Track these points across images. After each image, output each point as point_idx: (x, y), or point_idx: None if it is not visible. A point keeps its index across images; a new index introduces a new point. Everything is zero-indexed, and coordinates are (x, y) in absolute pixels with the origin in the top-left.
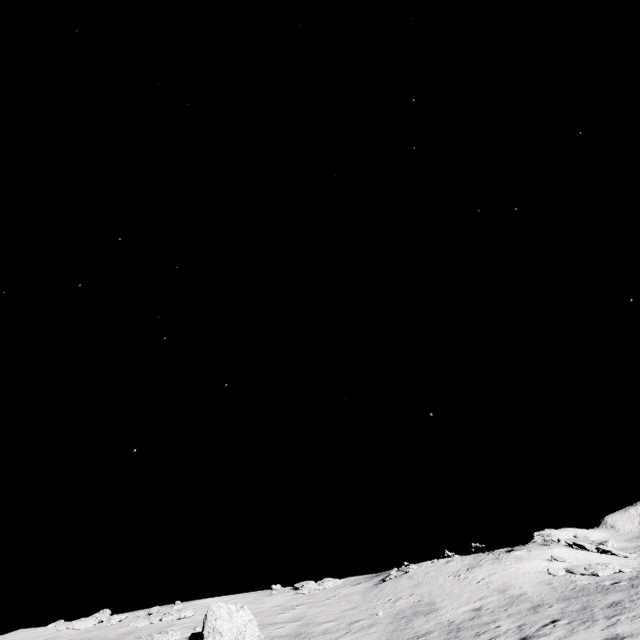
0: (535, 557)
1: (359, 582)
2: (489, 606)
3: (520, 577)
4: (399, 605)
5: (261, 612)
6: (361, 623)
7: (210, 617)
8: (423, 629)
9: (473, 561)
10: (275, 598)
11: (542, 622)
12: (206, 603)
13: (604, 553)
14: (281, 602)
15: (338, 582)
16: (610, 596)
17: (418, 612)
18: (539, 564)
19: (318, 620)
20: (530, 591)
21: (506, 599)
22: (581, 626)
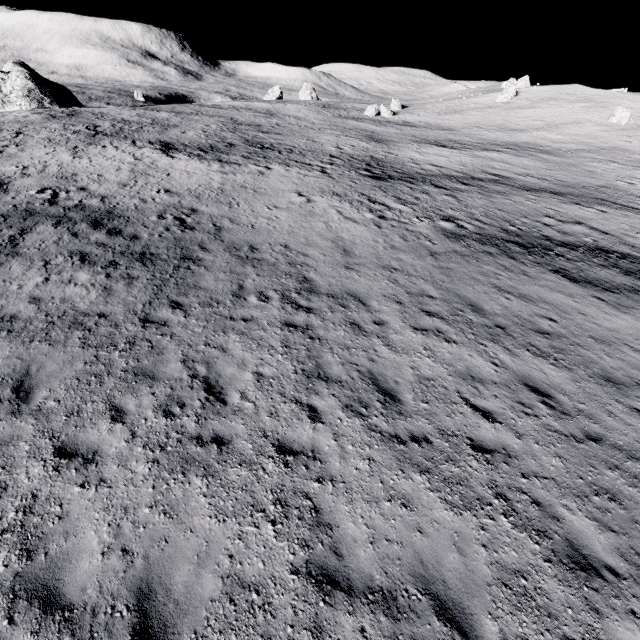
0: None
1: None
2: None
3: None
4: None
5: None
6: None
7: (615, 111)
8: None
9: None
10: None
11: None
12: None
13: None
14: None
15: None
16: None
17: None
18: None
19: None
20: None
21: None
22: None
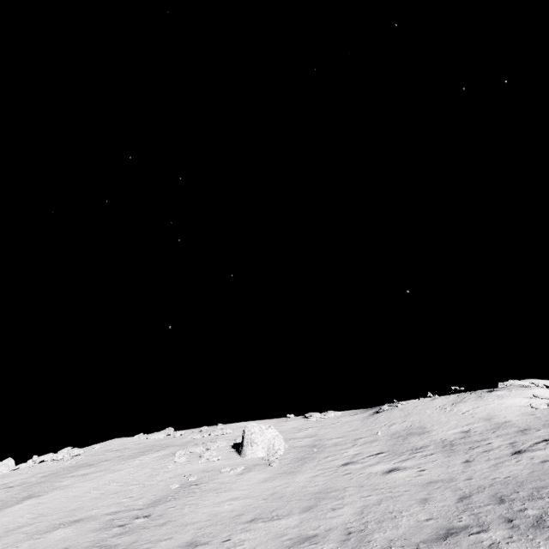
0: (516, 395)
1: (356, 413)
2: (477, 430)
3: (503, 410)
4: (394, 428)
5: (282, 431)
6: (364, 439)
7: (247, 432)
8: (419, 444)
9: (457, 398)
10: (291, 423)
11: (533, 441)
12: (240, 425)
13: None
14: (296, 425)
15: (338, 413)
16: None
17: (412, 433)
18: (520, 400)
19: (328, 437)
20: (514, 420)
21: (492, 425)
22: None
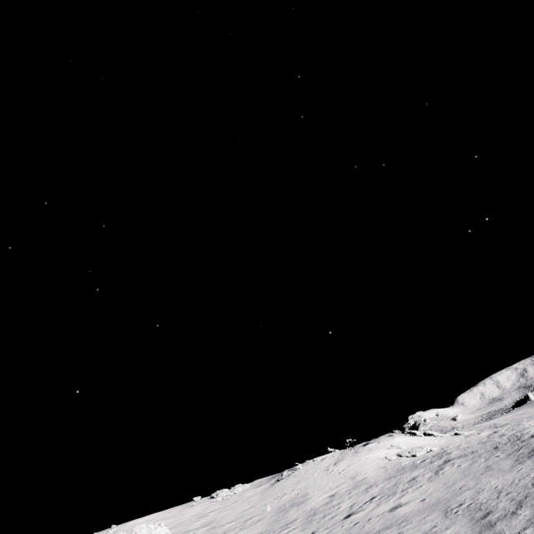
0: (381, 447)
1: (261, 484)
2: (341, 491)
3: (367, 465)
4: (283, 500)
5: (181, 523)
6: (253, 519)
7: None
8: (293, 517)
9: (339, 456)
10: (194, 508)
11: (366, 500)
12: (137, 523)
13: (429, 436)
14: (198, 511)
15: (246, 486)
16: (414, 472)
17: (294, 504)
18: (382, 452)
19: (223, 522)
20: (370, 475)
21: (353, 484)
22: (385, 500)
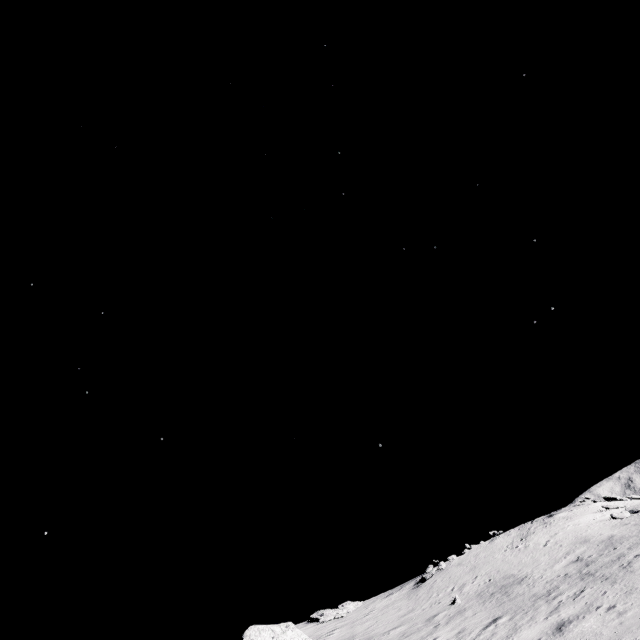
0: (583, 513)
1: (390, 593)
2: (588, 554)
3: (587, 529)
4: (469, 590)
5: None
6: (443, 615)
7: None
8: (538, 590)
9: (521, 532)
10: None
11: None
12: None
13: None
14: (307, 634)
15: (359, 604)
16: None
17: (505, 585)
18: (593, 516)
19: (378, 631)
20: (616, 532)
21: (599, 544)
22: None
